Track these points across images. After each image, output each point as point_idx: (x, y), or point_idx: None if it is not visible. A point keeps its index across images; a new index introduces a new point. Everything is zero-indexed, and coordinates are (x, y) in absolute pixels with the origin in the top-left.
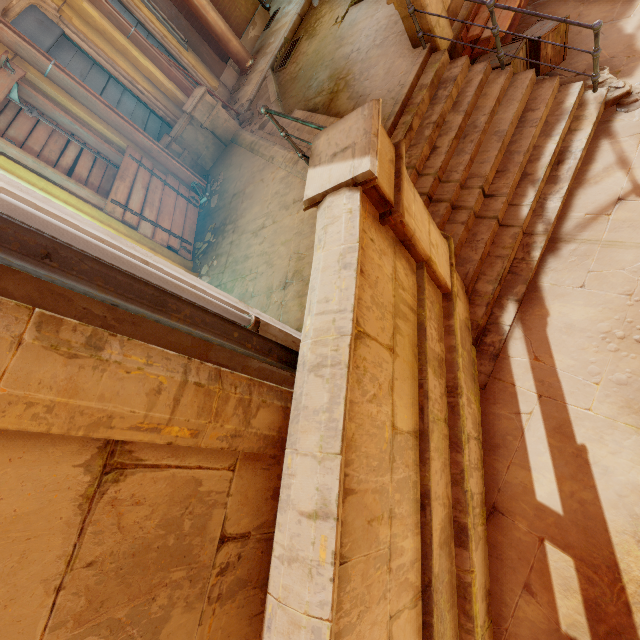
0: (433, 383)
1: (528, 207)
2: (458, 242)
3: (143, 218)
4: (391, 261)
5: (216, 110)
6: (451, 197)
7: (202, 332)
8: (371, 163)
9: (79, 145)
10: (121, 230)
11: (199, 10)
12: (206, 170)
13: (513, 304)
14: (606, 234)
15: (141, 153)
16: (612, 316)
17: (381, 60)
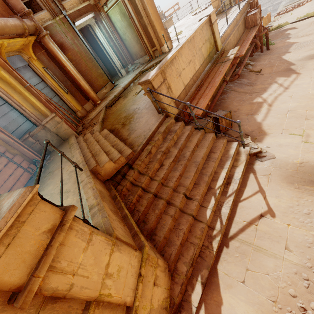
0: None
1: (210, 210)
2: (167, 229)
3: None
4: None
5: (60, 124)
6: (166, 197)
7: None
8: None
9: None
10: None
11: (77, 80)
12: (49, 151)
13: (199, 286)
14: (256, 240)
15: (1, 143)
16: None
17: (145, 115)
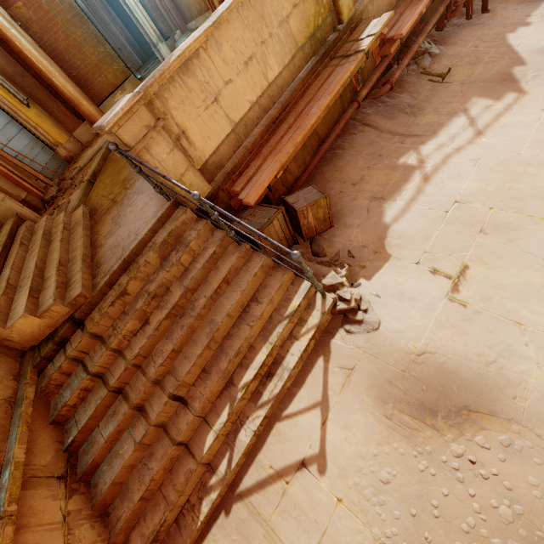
0: None
1: (214, 436)
2: (121, 469)
3: None
4: None
5: None
6: (134, 400)
7: None
8: None
9: None
10: None
11: (44, 74)
12: None
13: None
14: (275, 515)
15: None
16: None
17: (149, 188)
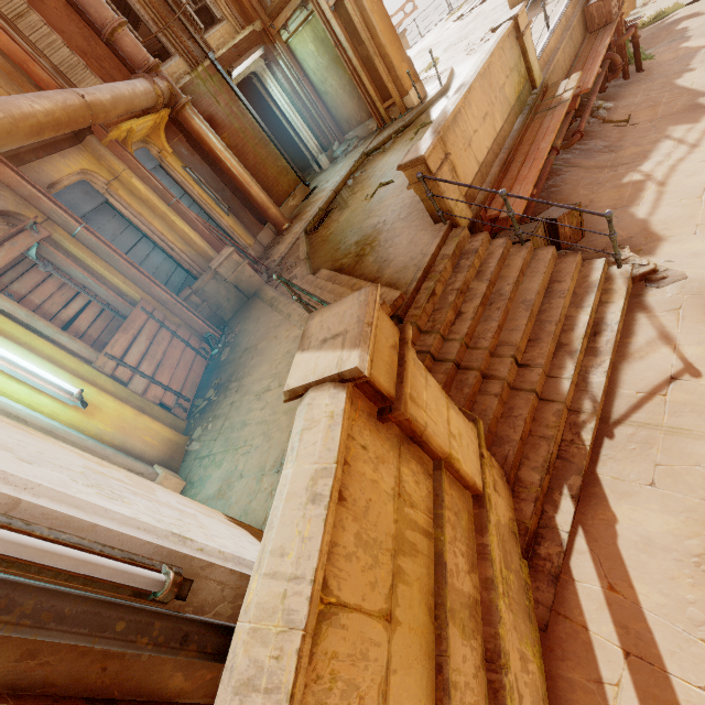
0: (461, 653)
1: (569, 380)
2: (492, 417)
3: (138, 372)
4: (393, 469)
5: (242, 267)
6: (480, 365)
7: (50, 637)
8: (360, 358)
9: (88, 297)
10: (107, 386)
11: (244, 185)
12: (224, 320)
13: (568, 501)
14: (666, 418)
15: (155, 305)
16: (701, 531)
17: (405, 231)
